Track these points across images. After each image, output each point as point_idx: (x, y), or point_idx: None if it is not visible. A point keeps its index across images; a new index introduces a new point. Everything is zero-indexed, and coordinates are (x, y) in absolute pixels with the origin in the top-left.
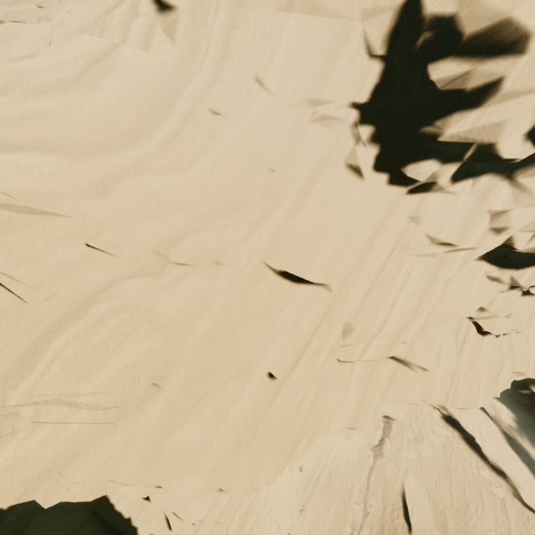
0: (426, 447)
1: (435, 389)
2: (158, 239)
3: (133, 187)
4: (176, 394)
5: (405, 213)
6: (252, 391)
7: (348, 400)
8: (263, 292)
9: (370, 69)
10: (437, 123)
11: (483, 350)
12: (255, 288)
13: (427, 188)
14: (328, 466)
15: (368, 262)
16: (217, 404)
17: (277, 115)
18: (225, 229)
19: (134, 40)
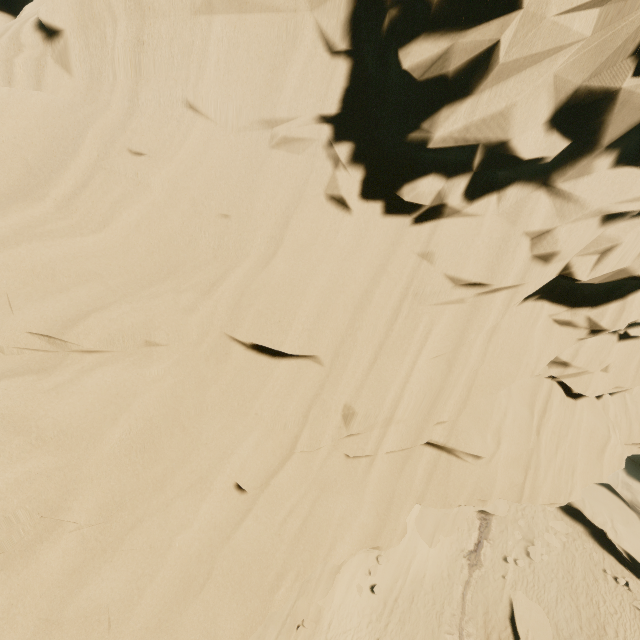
0: (540, 550)
1: (496, 482)
2: (46, 323)
3: (12, 260)
4: (90, 528)
5: (413, 250)
6: (209, 512)
7: (361, 511)
8: (231, 374)
9: (335, 70)
10: (424, 125)
11: (576, 419)
12: (218, 371)
13: (437, 213)
14: (408, 584)
15: (366, 321)
16: (154, 535)
17: (222, 146)
18: (157, 299)
19: (22, 79)
